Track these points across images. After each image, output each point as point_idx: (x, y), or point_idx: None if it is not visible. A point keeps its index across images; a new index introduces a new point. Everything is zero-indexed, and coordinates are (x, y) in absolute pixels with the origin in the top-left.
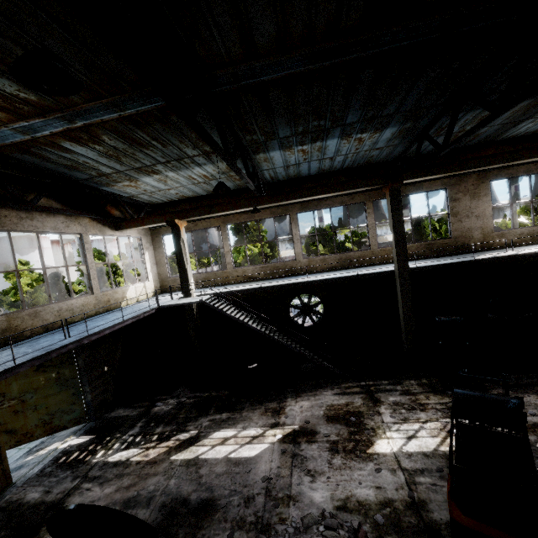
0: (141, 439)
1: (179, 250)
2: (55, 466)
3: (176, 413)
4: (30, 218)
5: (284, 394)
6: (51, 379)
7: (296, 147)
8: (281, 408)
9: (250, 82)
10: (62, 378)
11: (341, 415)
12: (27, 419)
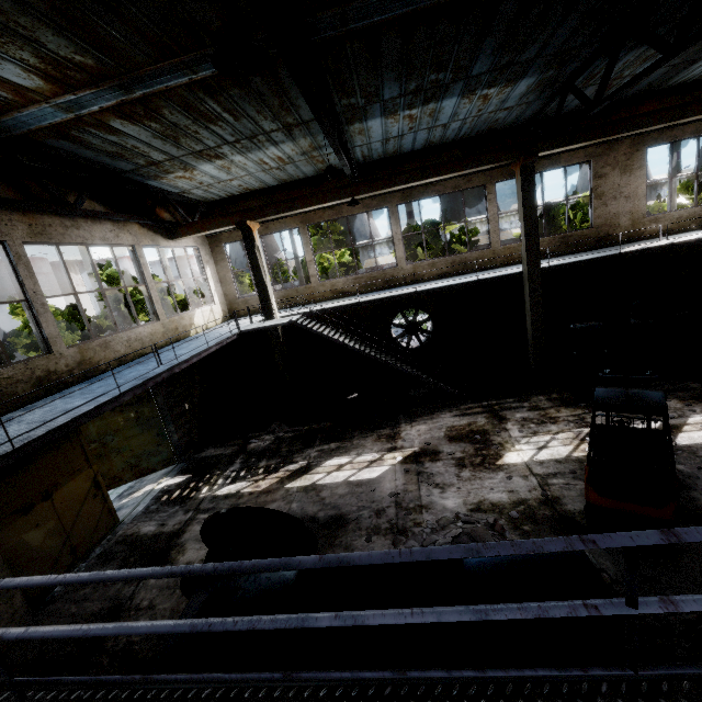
0: (246, 473)
1: (254, 260)
2: (159, 504)
3: (277, 447)
4: (76, 226)
5: (396, 421)
6: (130, 419)
7: (402, 112)
8: (395, 434)
9: (360, 25)
10: (142, 418)
11: (464, 435)
12: (112, 462)
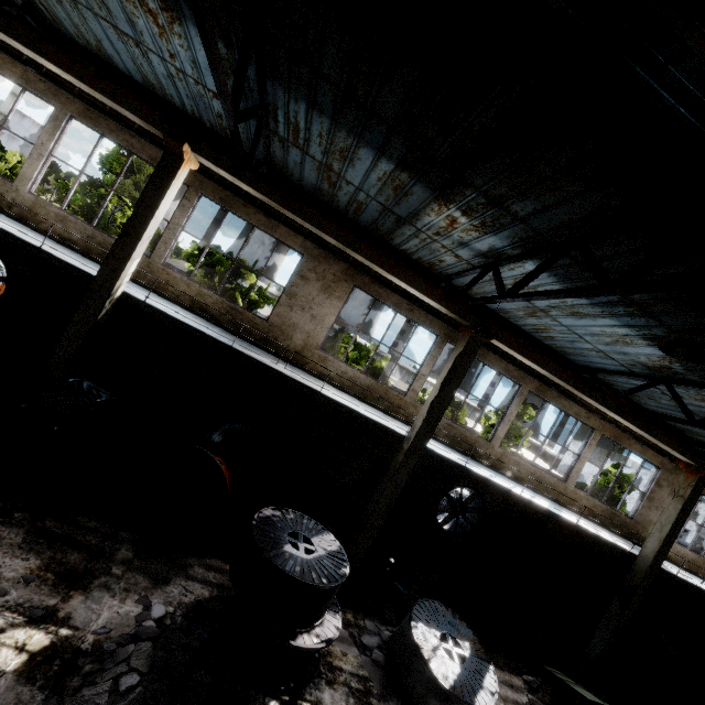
0: None
1: None
2: None
3: None
4: None
5: None
6: None
7: None
8: None
9: None
10: None
11: None
12: None
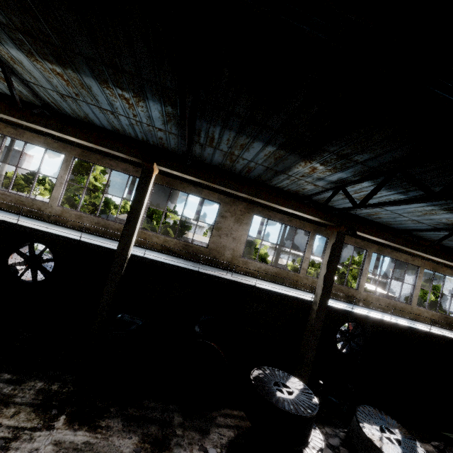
0: None
1: None
2: None
3: None
4: None
5: None
6: None
7: (43, 60)
8: None
9: None
10: None
11: None
12: None
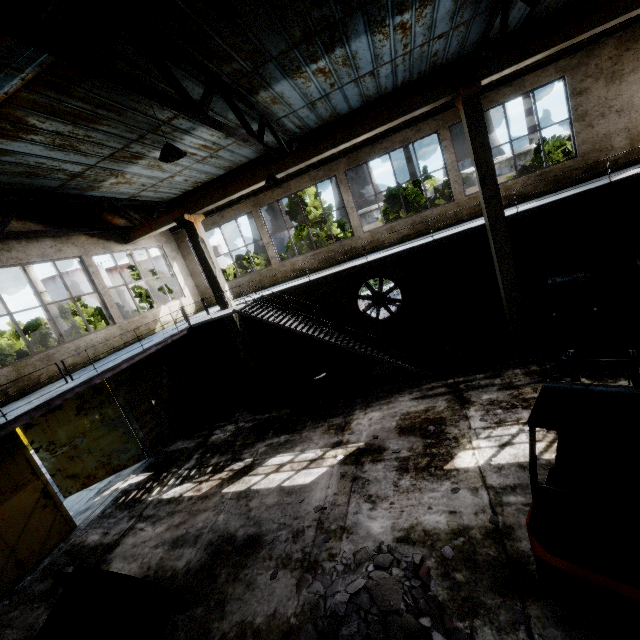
0: (196, 472)
1: (201, 253)
2: (114, 506)
3: (233, 440)
4: (7, 249)
5: (352, 406)
6: (96, 421)
7: (307, 67)
8: (346, 424)
9: None
10: (107, 419)
11: (418, 425)
12: (84, 462)
